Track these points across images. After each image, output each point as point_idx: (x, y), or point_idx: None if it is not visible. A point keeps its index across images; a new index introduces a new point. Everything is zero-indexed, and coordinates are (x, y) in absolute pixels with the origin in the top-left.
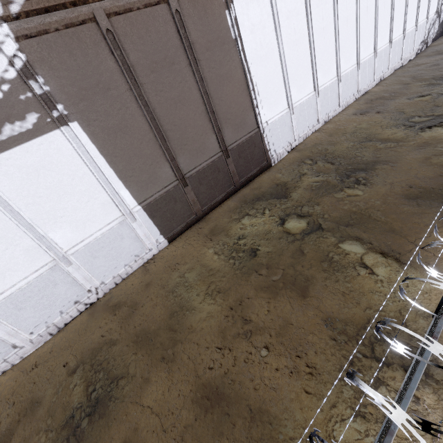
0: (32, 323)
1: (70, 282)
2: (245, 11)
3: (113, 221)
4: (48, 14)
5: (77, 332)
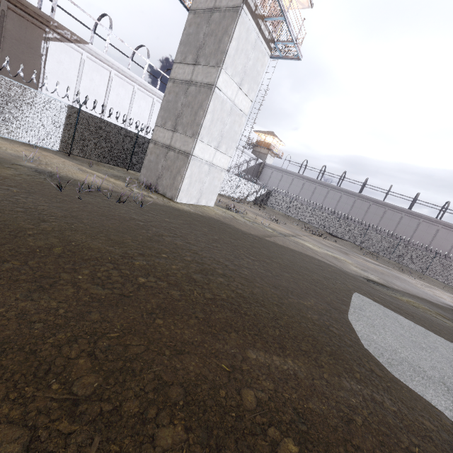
0: None
1: None
2: (58, 52)
3: None
4: None
5: None
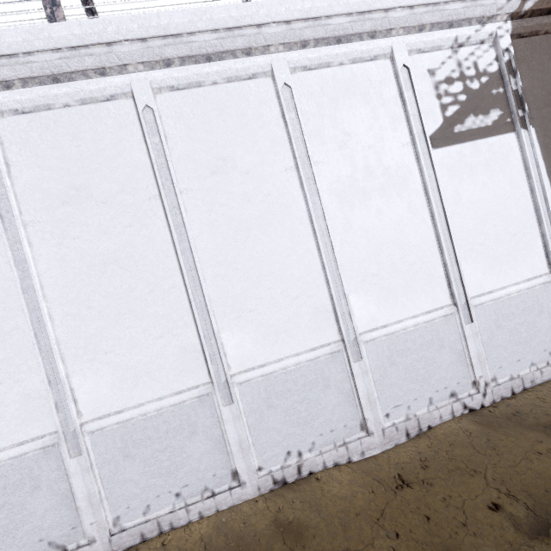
0: (393, 397)
1: (456, 353)
2: None
3: (534, 278)
4: (546, 16)
5: (470, 448)
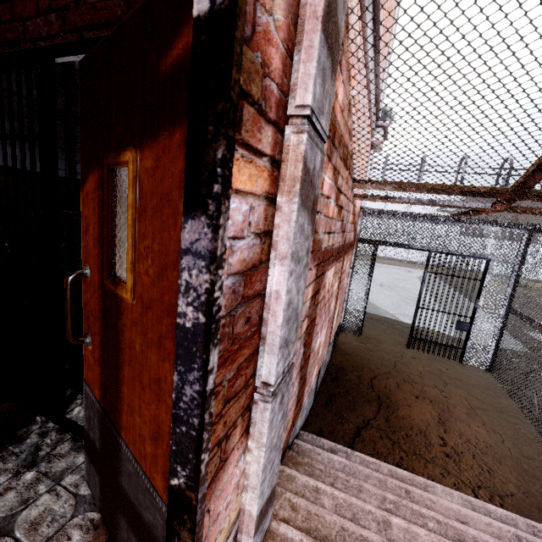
0: None
1: None
2: None
3: None
4: None
5: None
